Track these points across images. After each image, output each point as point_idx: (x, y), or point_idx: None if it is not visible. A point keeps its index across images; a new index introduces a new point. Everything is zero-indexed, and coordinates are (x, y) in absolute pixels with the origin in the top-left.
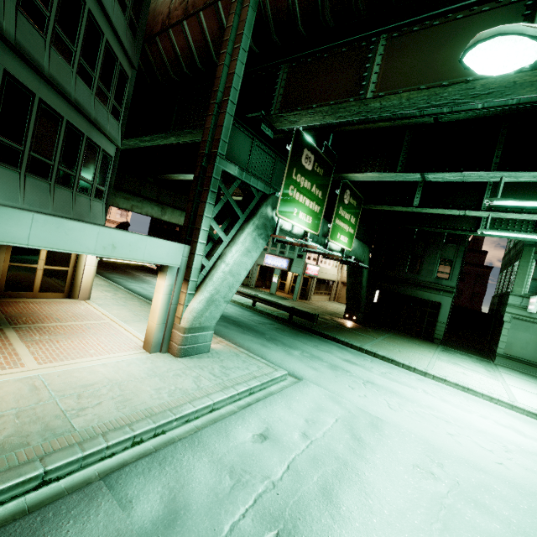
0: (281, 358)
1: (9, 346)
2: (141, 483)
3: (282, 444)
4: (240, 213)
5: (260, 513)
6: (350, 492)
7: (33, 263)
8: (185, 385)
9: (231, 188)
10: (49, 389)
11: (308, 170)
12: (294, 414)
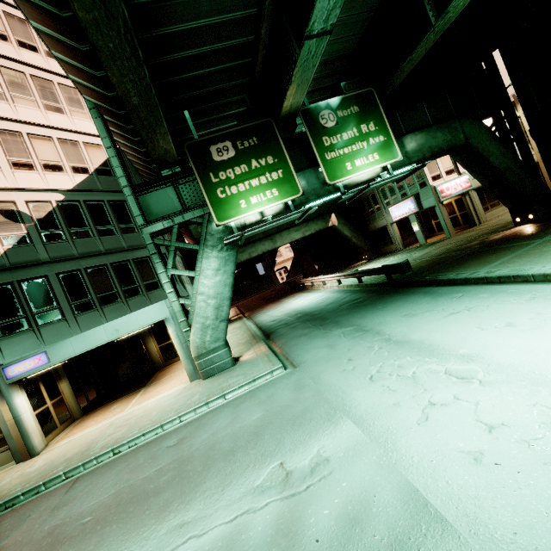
0: (306, 347)
1: (132, 400)
2: (86, 479)
3: (182, 447)
4: (195, 246)
5: (103, 503)
6: (171, 491)
7: (169, 340)
8: (178, 405)
9: (172, 237)
10: (115, 424)
11: (231, 158)
12: (231, 414)
